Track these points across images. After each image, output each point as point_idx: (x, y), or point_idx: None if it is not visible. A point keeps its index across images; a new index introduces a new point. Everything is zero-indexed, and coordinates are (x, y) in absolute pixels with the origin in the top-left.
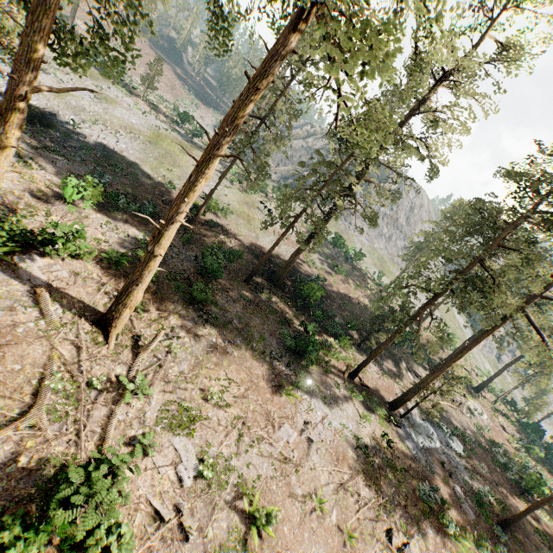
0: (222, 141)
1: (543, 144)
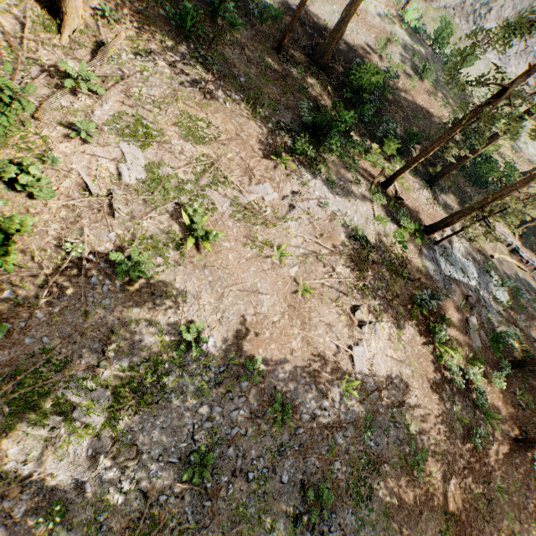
0: None
1: None
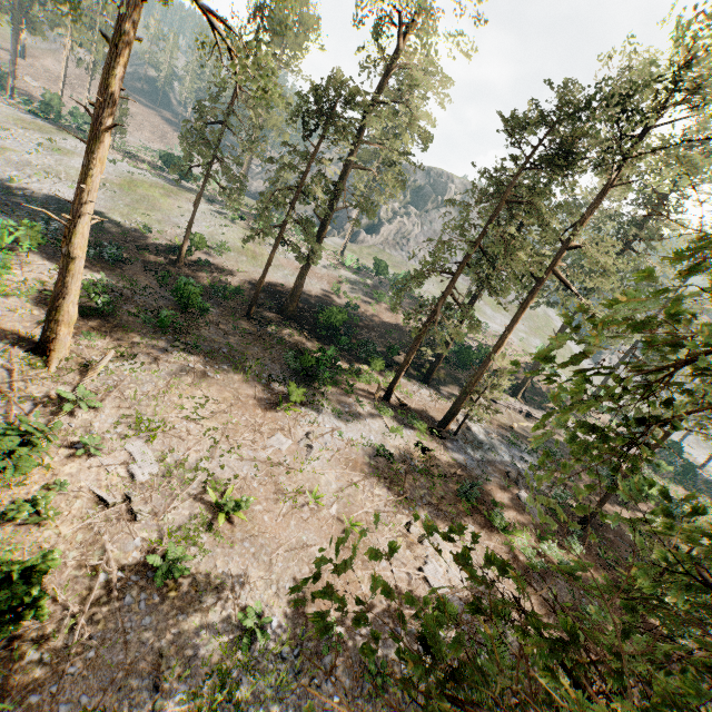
0: (100, 112)
1: (549, 79)
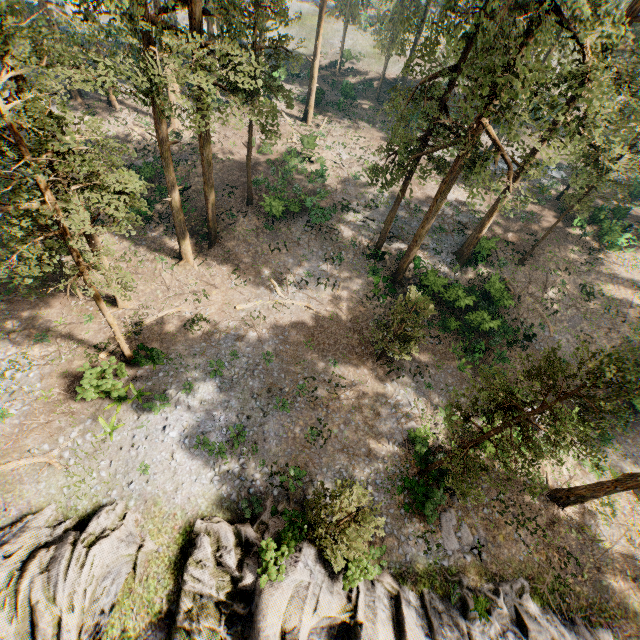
0: (322, 7)
1: None
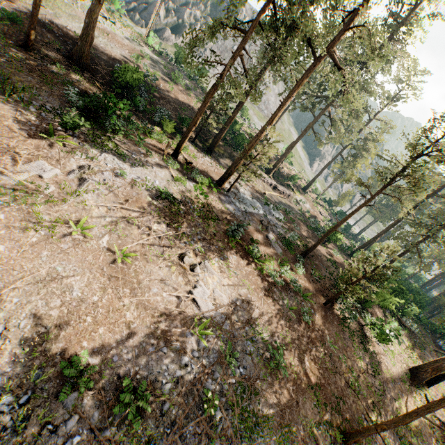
0: None
1: None
